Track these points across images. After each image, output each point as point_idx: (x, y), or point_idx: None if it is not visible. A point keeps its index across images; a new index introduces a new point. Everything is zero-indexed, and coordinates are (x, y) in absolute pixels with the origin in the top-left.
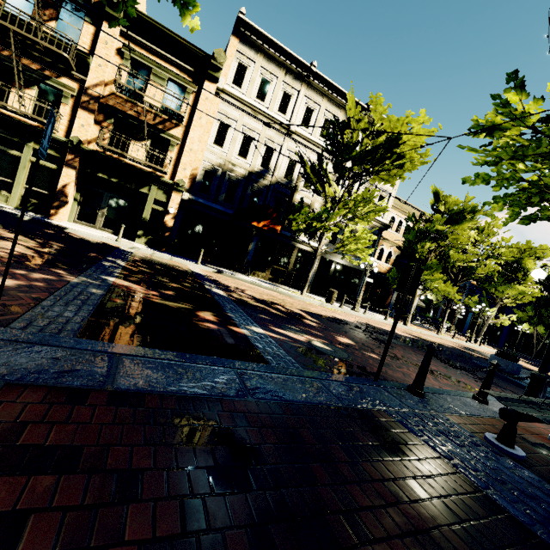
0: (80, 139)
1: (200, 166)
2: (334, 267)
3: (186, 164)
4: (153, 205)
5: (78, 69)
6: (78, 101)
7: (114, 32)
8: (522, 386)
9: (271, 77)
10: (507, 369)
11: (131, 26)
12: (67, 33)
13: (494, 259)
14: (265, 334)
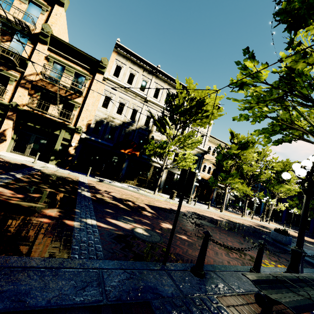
0: (17, 103)
1: (93, 119)
2: (176, 177)
3: (83, 117)
4: (62, 141)
5: (21, 66)
6: (19, 83)
7: (44, 48)
8: None
9: (135, 72)
10: (282, 240)
11: (54, 45)
12: (16, 48)
13: (269, 169)
14: (95, 225)
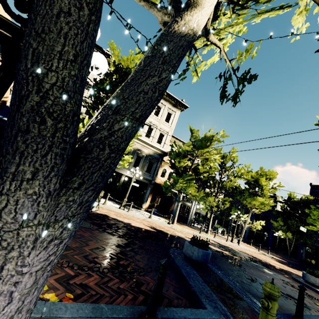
0: None
1: None
2: (124, 179)
3: None
4: None
5: None
6: None
7: None
8: (184, 276)
9: None
10: (193, 256)
11: None
12: None
13: (238, 177)
14: None
